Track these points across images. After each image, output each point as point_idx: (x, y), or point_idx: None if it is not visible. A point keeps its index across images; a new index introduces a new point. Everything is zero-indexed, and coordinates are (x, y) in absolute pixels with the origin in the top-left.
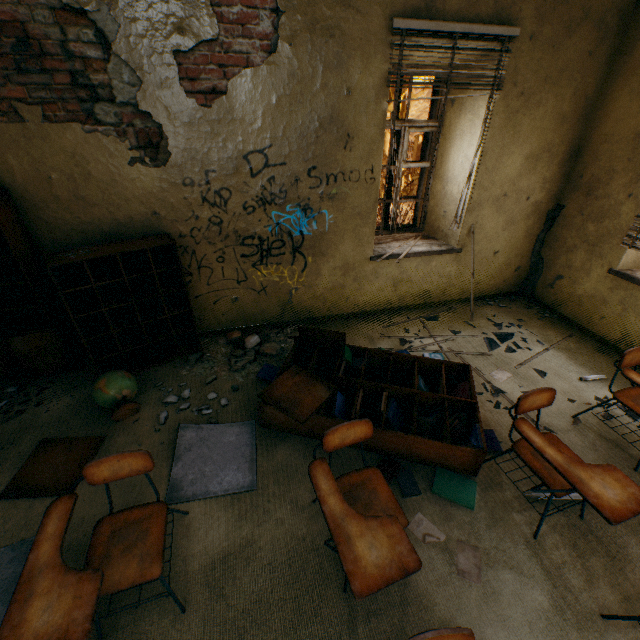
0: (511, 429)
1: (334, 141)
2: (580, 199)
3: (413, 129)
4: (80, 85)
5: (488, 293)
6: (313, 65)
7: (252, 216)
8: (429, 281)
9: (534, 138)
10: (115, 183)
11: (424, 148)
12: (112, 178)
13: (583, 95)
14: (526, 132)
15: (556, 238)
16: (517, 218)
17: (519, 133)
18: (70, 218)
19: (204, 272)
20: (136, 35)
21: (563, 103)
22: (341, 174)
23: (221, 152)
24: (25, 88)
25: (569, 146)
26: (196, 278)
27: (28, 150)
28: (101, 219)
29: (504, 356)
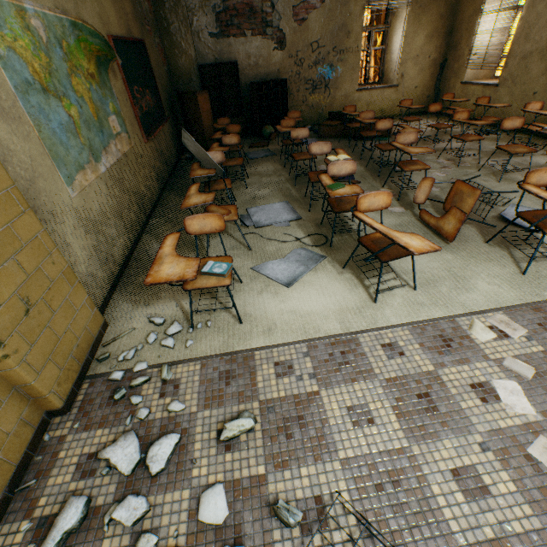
0: (399, 115)
1: (343, 35)
2: (452, 54)
3: (376, 30)
4: (264, 22)
5: (414, 112)
6: (337, 6)
7: (311, 71)
8: (383, 104)
9: (428, 27)
10: (267, 58)
11: (382, 40)
12: (267, 56)
13: (450, 4)
14: (424, 24)
15: (444, 77)
16: (425, 68)
17: (421, 25)
18: (251, 73)
19: (291, 97)
20: (282, 3)
21: (440, 9)
22: (345, 50)
23: (303, 43)
24: (249, 25)
25: (446, 29)
26: (288, 100)
27: (245, 47)
28: (261, 73)
29: (412, 124)
